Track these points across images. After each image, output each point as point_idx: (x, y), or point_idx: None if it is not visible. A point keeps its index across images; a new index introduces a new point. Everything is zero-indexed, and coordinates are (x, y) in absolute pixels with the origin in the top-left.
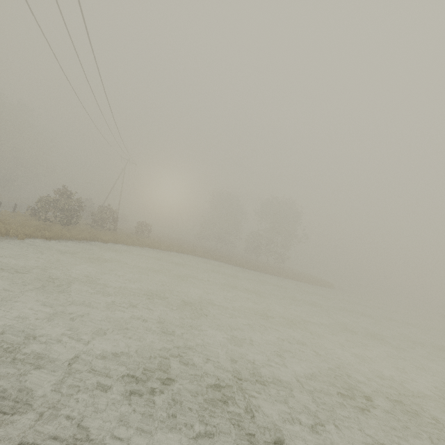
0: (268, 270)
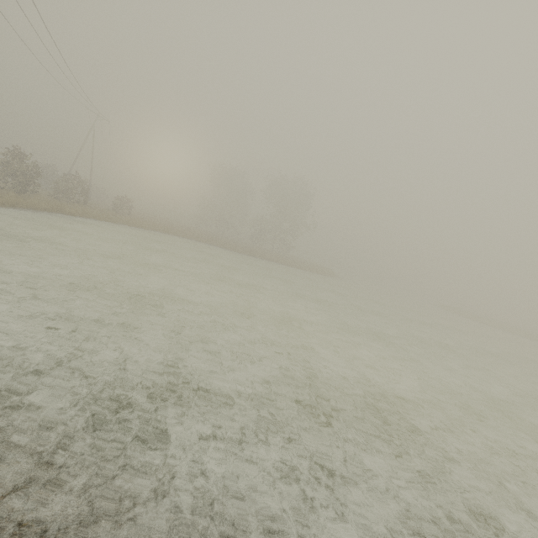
0: (264, 255)
